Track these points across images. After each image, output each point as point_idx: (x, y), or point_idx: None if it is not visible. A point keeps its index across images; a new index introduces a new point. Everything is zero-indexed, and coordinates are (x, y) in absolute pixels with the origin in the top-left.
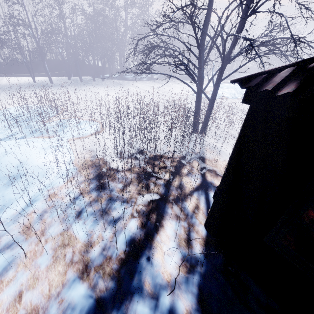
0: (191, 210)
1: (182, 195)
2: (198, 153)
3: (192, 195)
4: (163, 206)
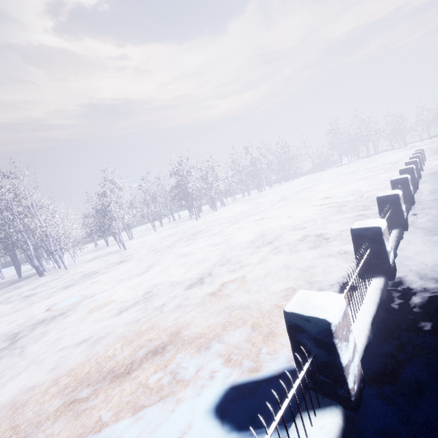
0: None
1: None
2: None
3: None
4: None
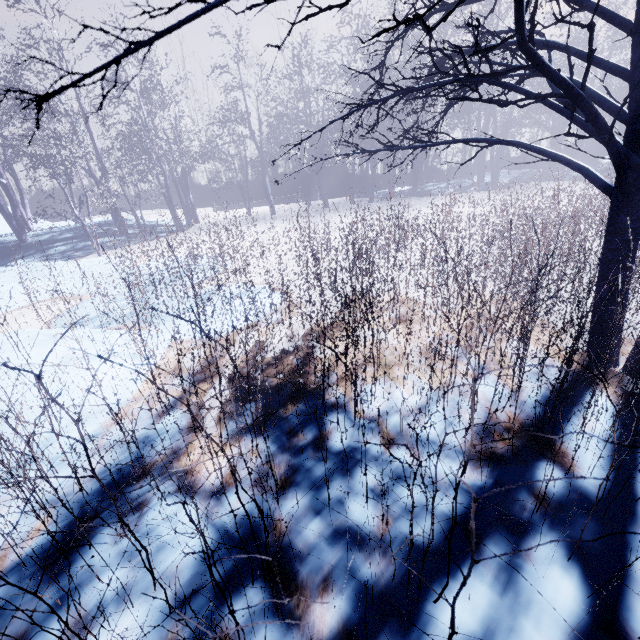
0: None
1: None
2: (588, 497)
3: None
4: None
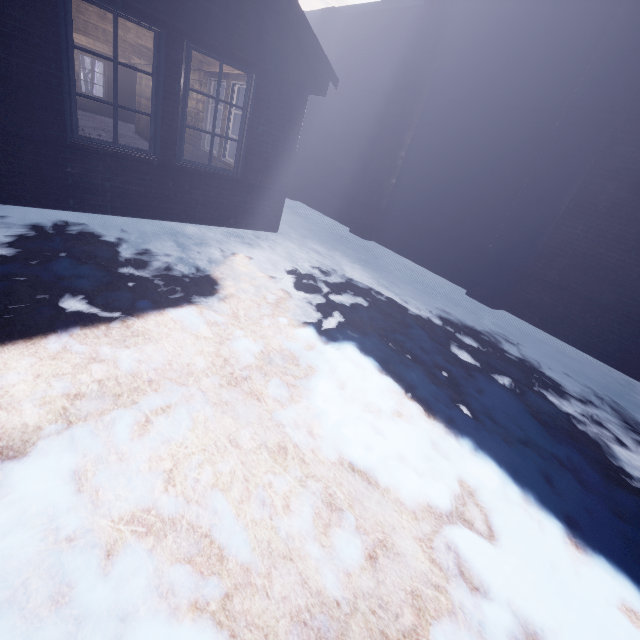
0: None
1: None
2: None
3: None
4: None
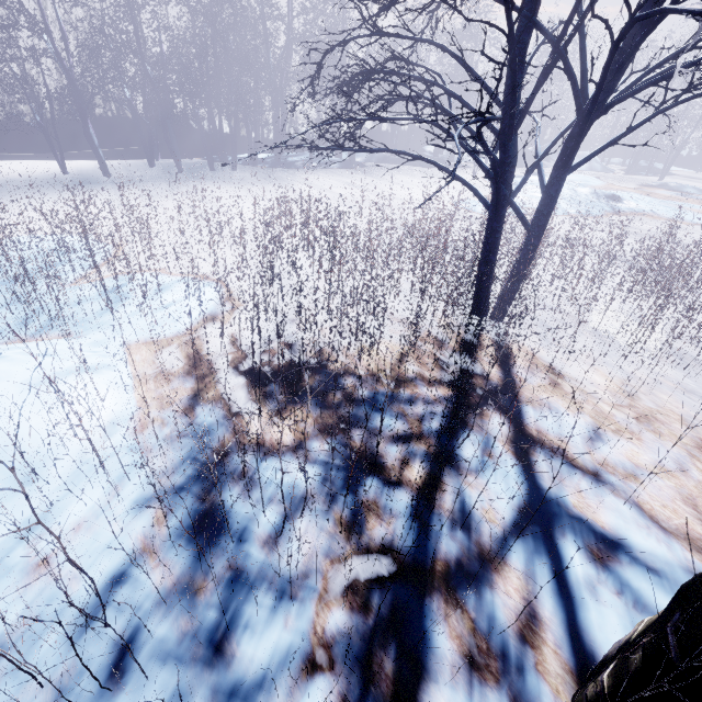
0: (514, 633)
1: (472, 557)
2: (497, 385)
3: (504, 556)
4: (416, 616)
